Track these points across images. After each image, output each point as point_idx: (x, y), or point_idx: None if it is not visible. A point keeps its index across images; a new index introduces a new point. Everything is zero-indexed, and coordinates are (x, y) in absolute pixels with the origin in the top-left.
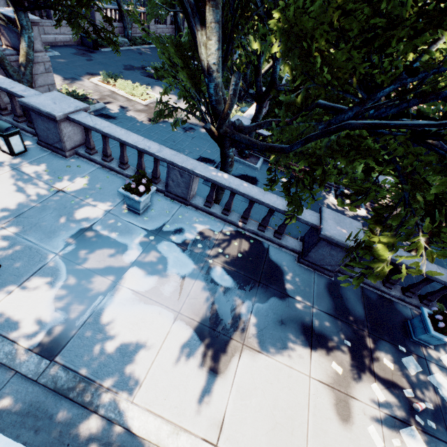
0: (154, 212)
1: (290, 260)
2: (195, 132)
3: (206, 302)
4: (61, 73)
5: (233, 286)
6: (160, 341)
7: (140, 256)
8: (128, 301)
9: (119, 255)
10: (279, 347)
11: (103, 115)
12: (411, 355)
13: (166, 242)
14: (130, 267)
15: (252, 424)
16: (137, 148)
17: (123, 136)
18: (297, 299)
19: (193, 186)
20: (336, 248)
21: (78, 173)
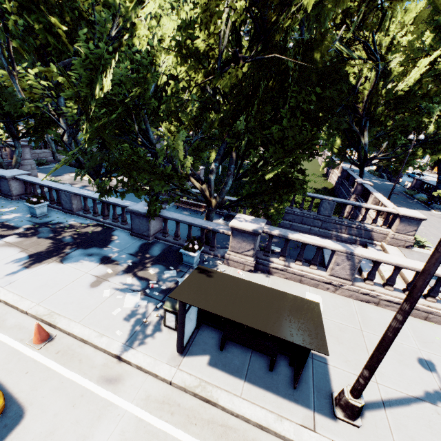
0: (48, 217)
1: (126, 234)
2: (130, 193)
3: (47, 247)
4: (52, 174)
5: (72, 242)
6: (5, 257)
7: (23, 232)
8: (0, 245)
9: (11, 231)
10: (78, 262)
11: None
12: (175, 270)
13: (45, 227)
14: (13, 235)
15: (31, 283)
16: (44, 185)
17: (40, 181)
18: (112, 248)
19: (74, 201)
20: (140, 217)
21: (15, 205)
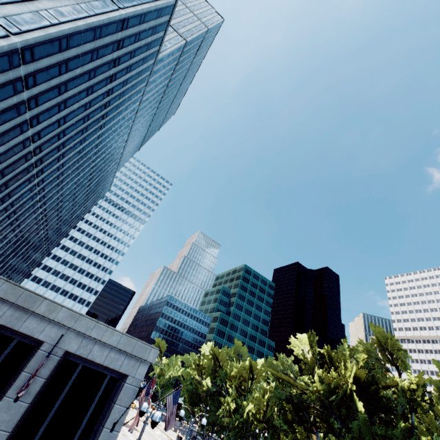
0: None
1: None
2: None
3: None
4: None
5: None
6: None
7: None
8: None
9: None
10: None
11: None
12: None
13: None
14: None
15: None
16: None
17: None
18: None
19: None
20: None
21: None
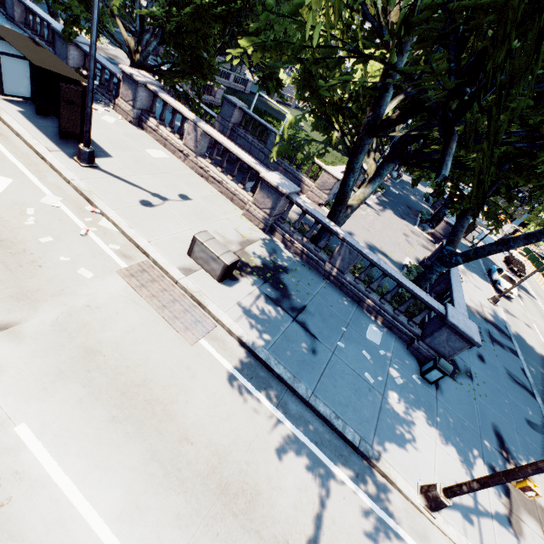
0: None
1: None
2: (116, 66)
3: None
4: (45, 10)
5: None
6: None
7: None
8: None
9: None
10: None
11: (46, 27)
12: None
13: None
14: None
15: None
16: None
17: None
18: None
19: (16, 8)
20: (62, 41)
21: None
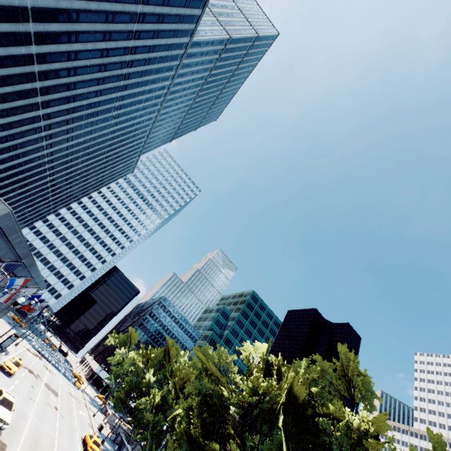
0: None
1: None
2: None
3: None
4: None
5: None
6: None
7: None
8: None
9: None
10: None
11: None
12: None
13: None
14: None
15: None
16: None
17: None
18: None
19: None
20: None
21: None
